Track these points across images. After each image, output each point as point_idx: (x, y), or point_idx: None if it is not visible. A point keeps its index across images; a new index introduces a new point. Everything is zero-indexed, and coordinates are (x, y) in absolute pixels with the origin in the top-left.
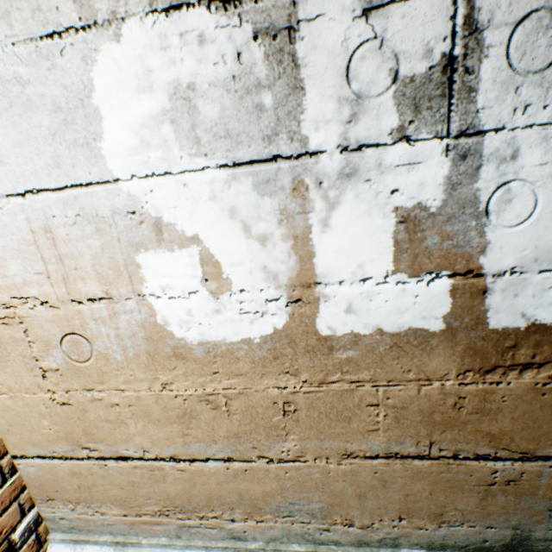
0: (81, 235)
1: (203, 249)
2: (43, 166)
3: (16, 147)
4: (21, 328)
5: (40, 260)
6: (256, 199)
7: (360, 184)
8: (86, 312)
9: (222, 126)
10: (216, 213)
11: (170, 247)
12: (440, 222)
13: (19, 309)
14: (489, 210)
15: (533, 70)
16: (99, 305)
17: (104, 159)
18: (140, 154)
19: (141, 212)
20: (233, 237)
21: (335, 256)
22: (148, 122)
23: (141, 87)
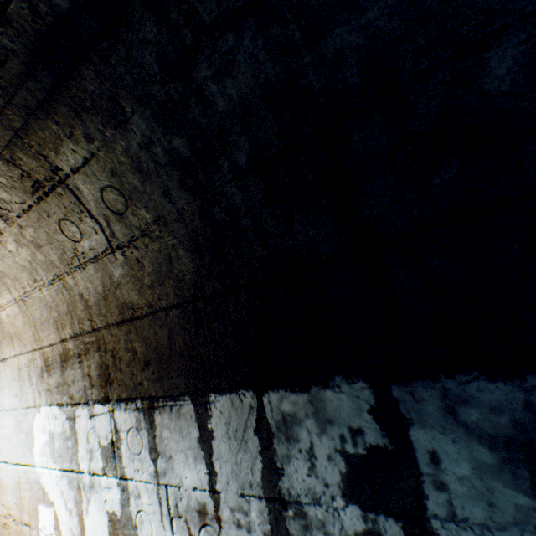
0: (27, 488)
1: (55, 509)
2: (22, 454)
3: (18, 444)
4: (8, 531)
5: (17, 496)
6: (69, 488)
7: (96, 492)
8: (25, 530)
9: (61, 451)
10: (59, 491)
11: (47, 504)
12: (122, 525)
13: (9, 519)
14: (137, 524)
15: (137, 452)
16: (28, 528)
17: (35, 455)
18: (42, 456)
19: (41, 483)
20: (63, 506)
21: (92, 532)
22: (45, 444)
23: (44, 430)
